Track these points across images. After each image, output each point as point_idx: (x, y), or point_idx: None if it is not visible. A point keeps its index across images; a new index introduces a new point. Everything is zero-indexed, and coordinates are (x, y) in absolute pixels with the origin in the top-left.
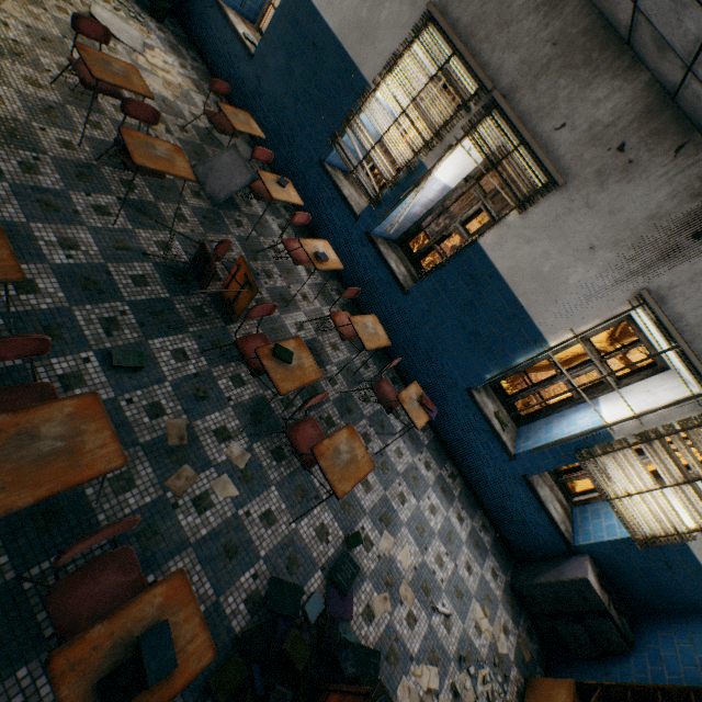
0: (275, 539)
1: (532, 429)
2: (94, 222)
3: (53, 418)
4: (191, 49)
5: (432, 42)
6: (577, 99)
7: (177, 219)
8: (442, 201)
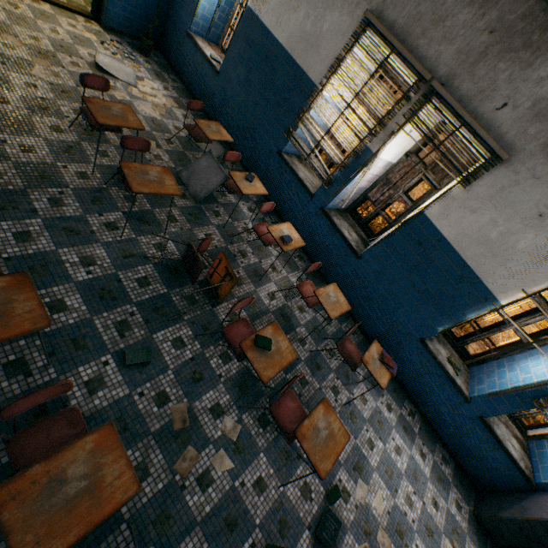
0: (267, 504)
1: (484, 371)
2: (106, 237)
3: (77, 457)
4: (171, 73)
5: (371, 44)
6: (518, 79)
7: (169, 221)
8: (385, 174)
